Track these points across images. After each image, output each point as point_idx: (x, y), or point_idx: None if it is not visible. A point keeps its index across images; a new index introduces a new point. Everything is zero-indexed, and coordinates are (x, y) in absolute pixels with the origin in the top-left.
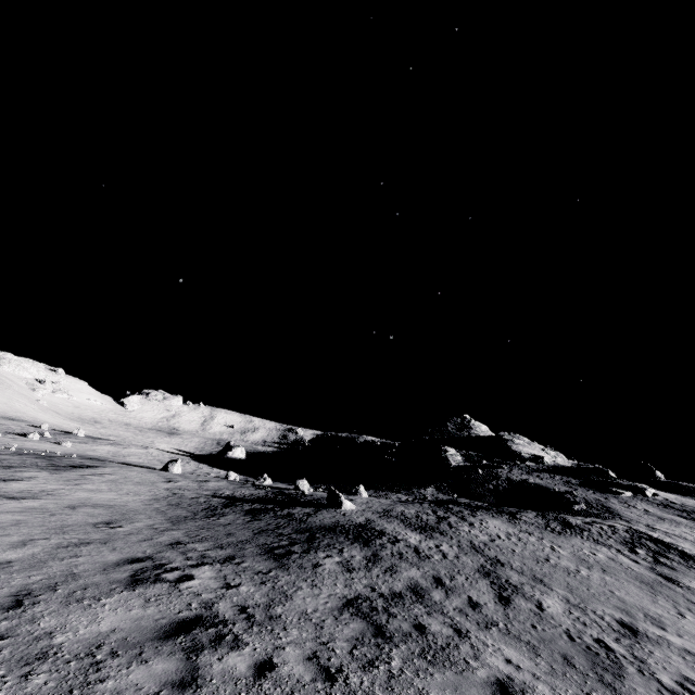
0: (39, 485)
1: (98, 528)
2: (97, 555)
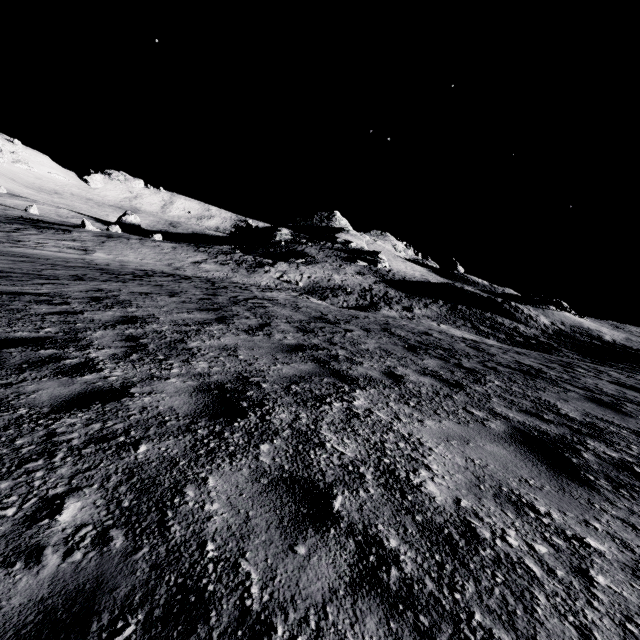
0: None
1: None
2: None
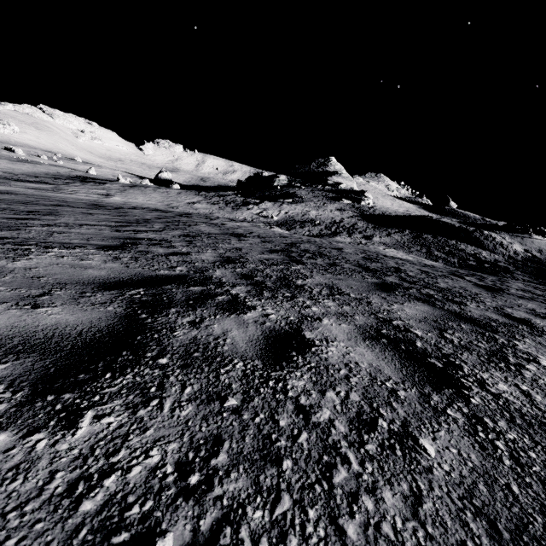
0: None
1: None
2: None
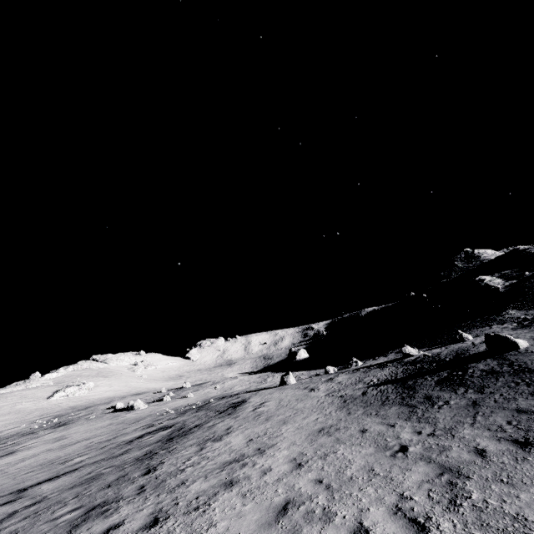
0: (247, 433)
1: (395, 457)
2: (528, 504)
